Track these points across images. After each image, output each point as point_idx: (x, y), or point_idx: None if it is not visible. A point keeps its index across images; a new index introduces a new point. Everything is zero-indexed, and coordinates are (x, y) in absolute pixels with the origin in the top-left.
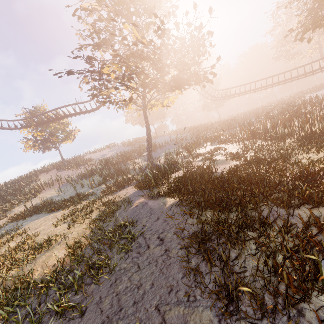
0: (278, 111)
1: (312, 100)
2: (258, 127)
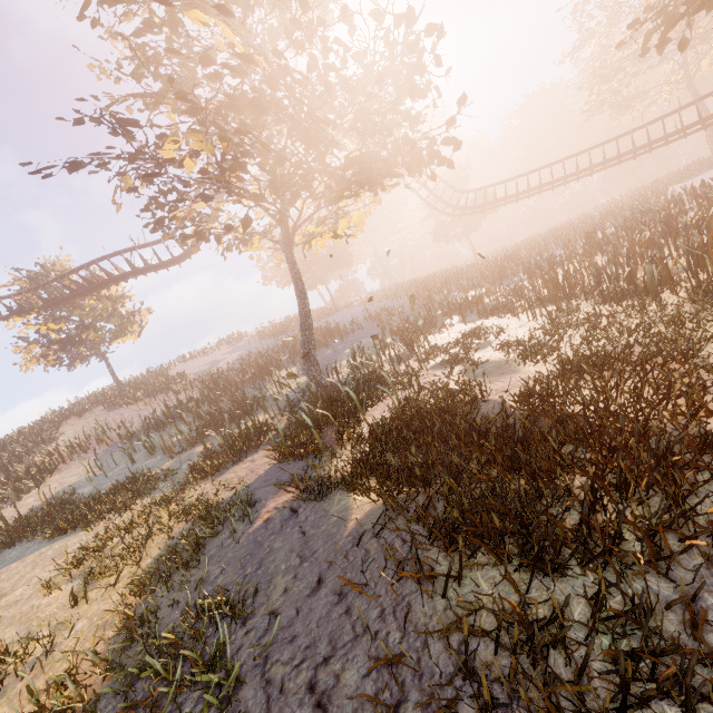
0: (615, 226)
1: (696, 195)
2: (577, 269)
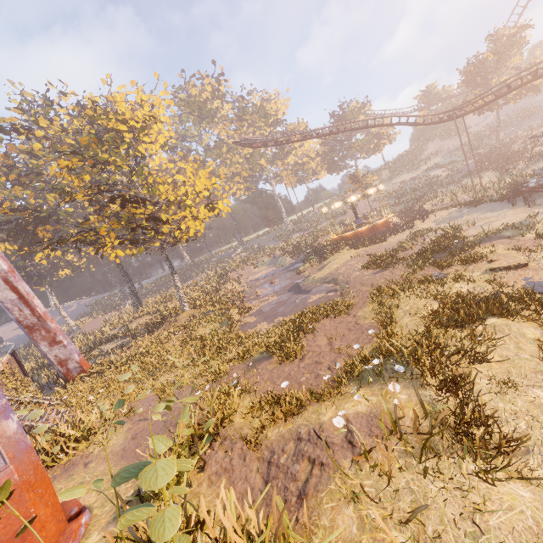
0: None
1: None
2: None
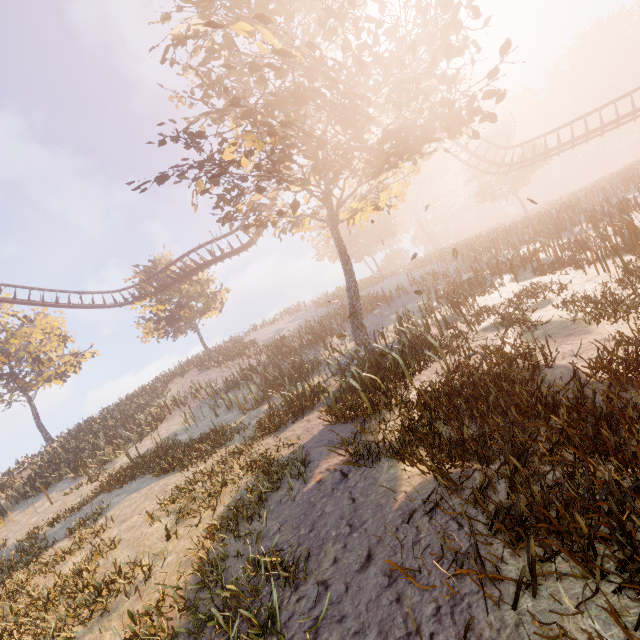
0: None
1: None
2: None
